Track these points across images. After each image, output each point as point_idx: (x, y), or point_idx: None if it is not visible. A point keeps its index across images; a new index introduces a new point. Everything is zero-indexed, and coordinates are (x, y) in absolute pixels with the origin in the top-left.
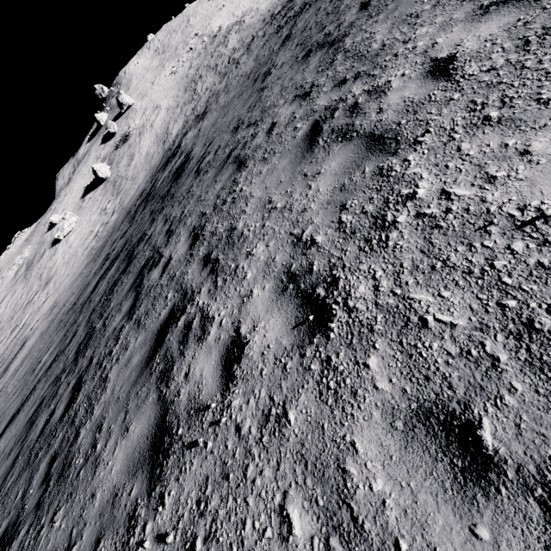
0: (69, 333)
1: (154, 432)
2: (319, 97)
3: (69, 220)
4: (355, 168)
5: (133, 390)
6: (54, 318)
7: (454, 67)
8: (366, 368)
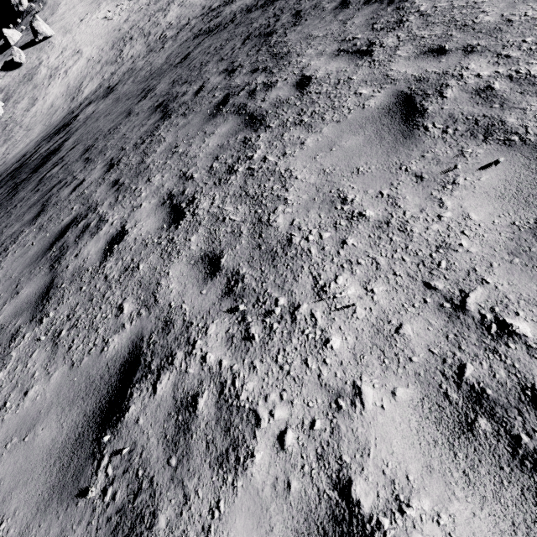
0: None
1: None
2: (103, 184)
3: None
4: (20, 312)
5: None
6: None
7: (113, 250)
8: None
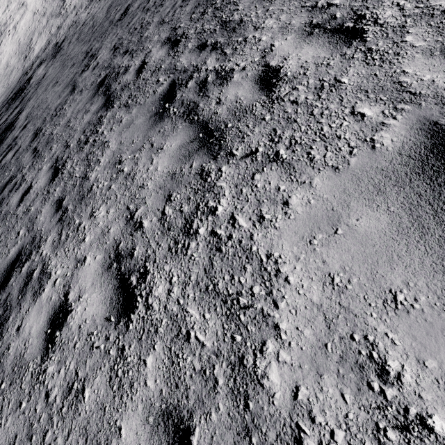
0: None
1: None
2: (48, 202)
3: None
4: None
5: None
6: None
7: (55, 339)
8: None
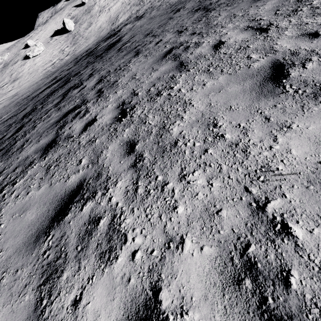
0: (21, 108)
1: (49, 142)
2: (183, 36)
3: (38, 47)
4: (168, 72)
5: (47, 130)
6: (14, 101)
7: (220, 47)
8: (124, 131)
